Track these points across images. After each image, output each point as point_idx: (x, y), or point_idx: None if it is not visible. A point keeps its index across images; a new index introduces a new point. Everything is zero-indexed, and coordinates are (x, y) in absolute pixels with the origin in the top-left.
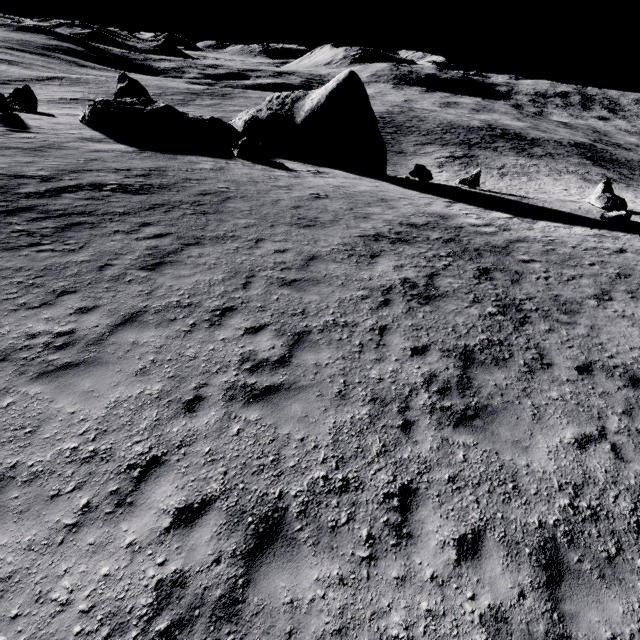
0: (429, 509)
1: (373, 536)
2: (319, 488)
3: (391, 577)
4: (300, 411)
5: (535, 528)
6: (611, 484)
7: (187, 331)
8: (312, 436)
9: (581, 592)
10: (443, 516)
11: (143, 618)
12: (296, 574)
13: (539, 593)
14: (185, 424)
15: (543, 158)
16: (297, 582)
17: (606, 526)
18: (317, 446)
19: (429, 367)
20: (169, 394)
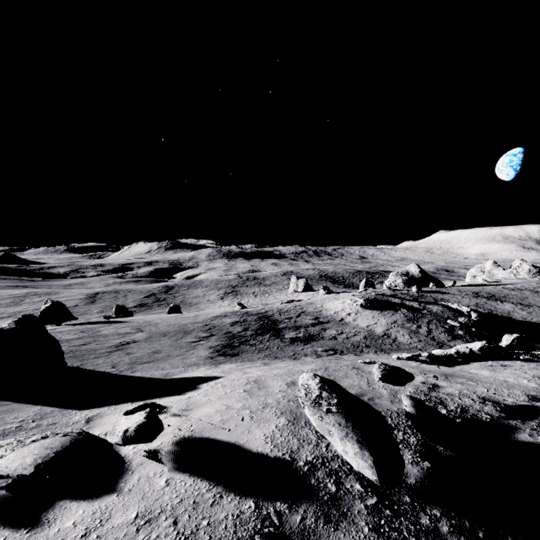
0: None
1: None
2: None
3: None
4: None
5: None
6: None
7: None
8: None
9: None
10: None
11: None
12: None
13: None
14: None
15: None
16: None
17: None
18: None
19: None
20: None
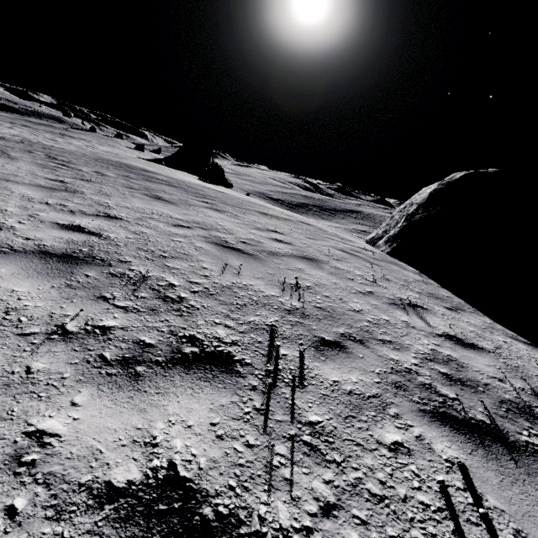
0: None
1: None
2: None
3: None
4: None
5: None
6: None
7: None
8: None
9: None
10: None
11: None
12: None
13: None
14: None
15: None
16: None
17: None
18: None
19: None
20: None
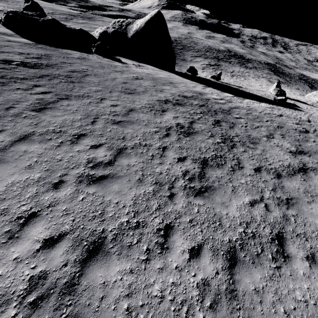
0: (178, 235)
1: (149, 249)
2: (124, 227)
3: (156, 268)
4: (117, 188)
5: (227, 242)
6: (262, 222)
7: (57, 146)
8: (122, 201)
9: (243, 270)
10: (184, 238)
11: (20, 296)
12: (108, 269)
13: (225, 271)
14: (52, 195)
15: (252, 69)
16: (108, 273)
17: (258, 240)
18: (125, 206)
19: (185, 167)
20: (44, 179)
